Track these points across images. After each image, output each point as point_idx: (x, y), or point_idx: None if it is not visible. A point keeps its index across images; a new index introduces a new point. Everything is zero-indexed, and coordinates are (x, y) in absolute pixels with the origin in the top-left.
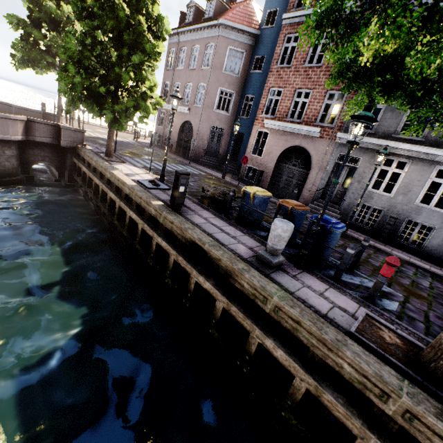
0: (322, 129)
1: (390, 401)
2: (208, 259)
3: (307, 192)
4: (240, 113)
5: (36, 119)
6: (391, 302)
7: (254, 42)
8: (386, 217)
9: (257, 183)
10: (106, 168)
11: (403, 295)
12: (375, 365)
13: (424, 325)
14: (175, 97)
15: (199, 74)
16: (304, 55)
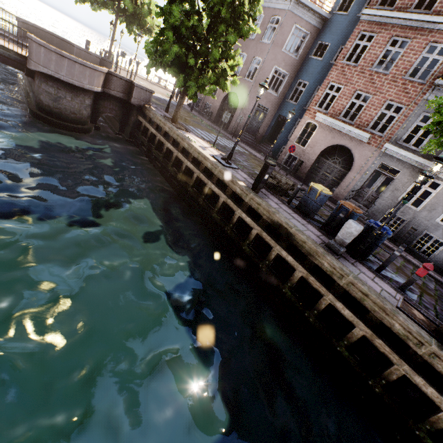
0: (372, 136)
1: (423, 347)
2: (292, 239)
3: (341, 190)
4: (289, 96)
5: (114, 72)
6: (412, 294)
7: (321, 25)
8: (407, 226)
9: (295, 172)
10: (184, 138)
11: (419, 291)
12: (416, 327)
13: (434, 313)
14: (264, 87)
15: (257, 46)
16: (374, 58)
